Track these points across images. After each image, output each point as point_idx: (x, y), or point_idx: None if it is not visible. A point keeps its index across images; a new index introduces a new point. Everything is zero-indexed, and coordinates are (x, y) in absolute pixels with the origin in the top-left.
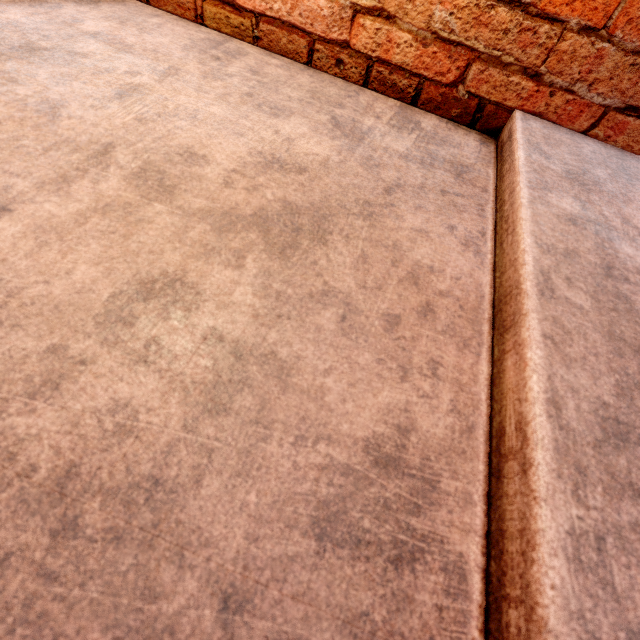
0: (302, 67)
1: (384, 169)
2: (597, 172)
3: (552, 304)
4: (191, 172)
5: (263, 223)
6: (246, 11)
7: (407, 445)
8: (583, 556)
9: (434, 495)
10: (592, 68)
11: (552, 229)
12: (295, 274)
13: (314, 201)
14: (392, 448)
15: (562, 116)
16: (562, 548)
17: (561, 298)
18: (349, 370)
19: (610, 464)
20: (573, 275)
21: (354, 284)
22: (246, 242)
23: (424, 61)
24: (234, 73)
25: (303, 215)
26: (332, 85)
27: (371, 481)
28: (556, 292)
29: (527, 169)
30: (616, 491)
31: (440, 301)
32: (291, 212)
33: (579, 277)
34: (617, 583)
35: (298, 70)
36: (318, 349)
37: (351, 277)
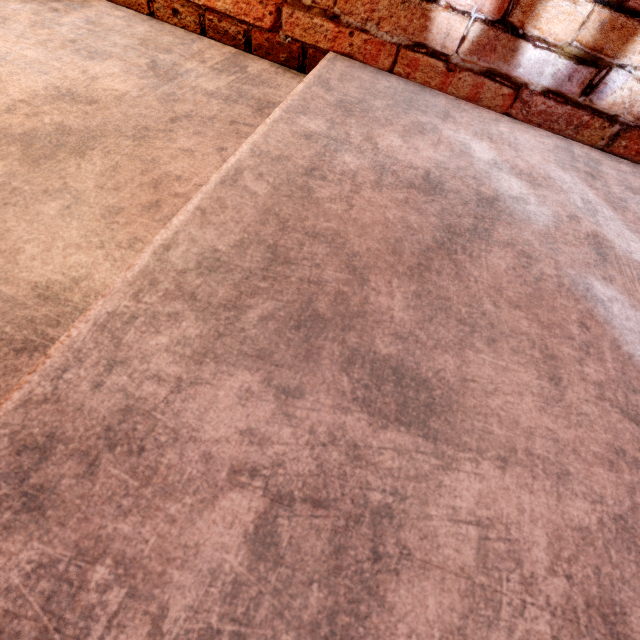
0: (145, 18)
1: (181, 103)
2: (375, 102)
3: (226, 189)
4: None
5: (29, 140)
6: None
7: (74, 288)
8: (110, 324)
9: (78, 317)
10: (376, 7)
11: (279, 141)
12: (39, 176)
13: (91, 125)
14: (59, 289)
15: (369, 56)
16: (95, 319)
17: (240, 186)
18: (51, 241)
19: (185, 282)
20: (268, 172)
21: (93, 185)
22: (4, 153)
23: (244, 8)
24: (67, 23)
25: (73, 135)
26: (169, 34)
27: (27, 306)
28: (239, 182)
29: (296, 98)
30: (175, 296)
31: (171, 200)
32: (62, 133)
33: (274, 174)
34: (126, 339)
35: (139, 21)
36: (30, 226)
37: (93, 181)
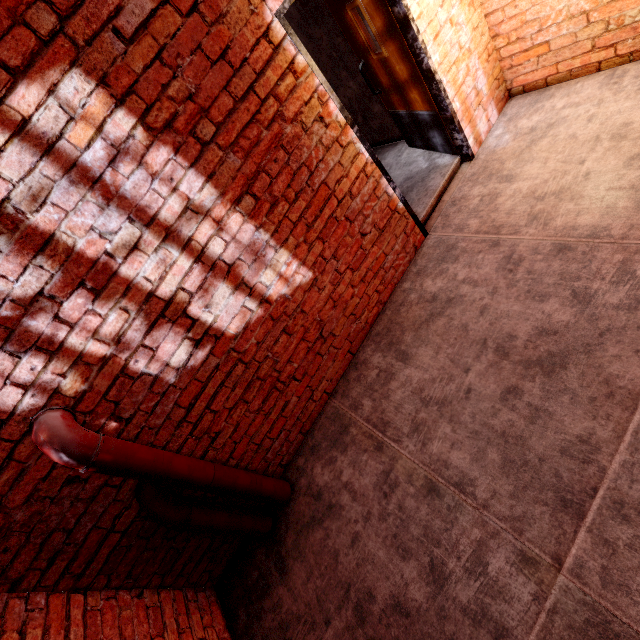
0: None
1: None
2: None
3: None
4: (628, 129)
5: None
6: (624, 55)
7: None
8: None
9: None
10: None
11: None
12: None
13: None
14: None
15: None
16: None
17: None
18: None
19: None
20: None
21: None
22: None
23: None
24: (626, 85)
25: None
26: None
27: None
28: None
29: None
30: None
31: None
32: None
33: None
34: None
35: None
36: None
37: None
